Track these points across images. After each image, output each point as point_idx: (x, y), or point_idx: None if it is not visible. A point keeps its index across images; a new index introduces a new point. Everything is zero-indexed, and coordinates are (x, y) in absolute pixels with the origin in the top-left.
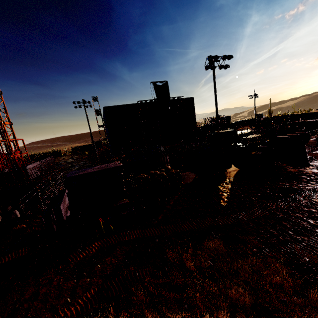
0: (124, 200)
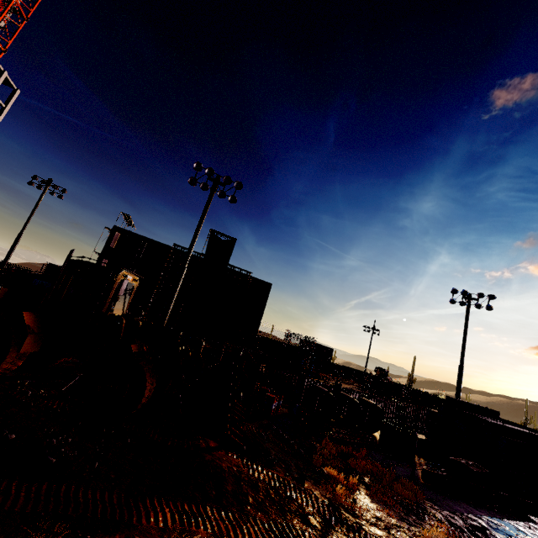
0: None
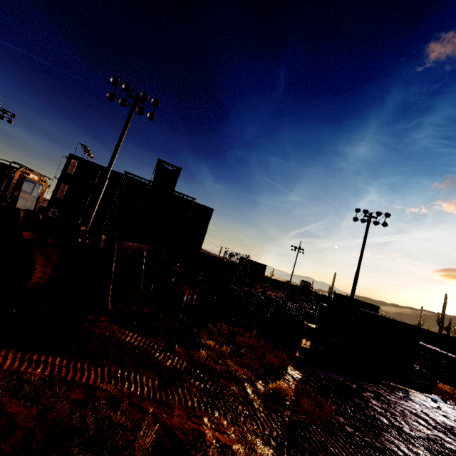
0: None
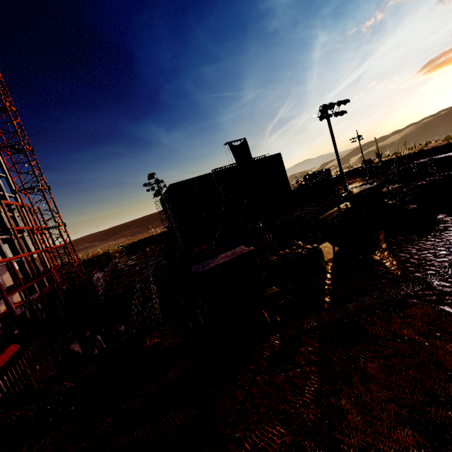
0: (272, 289)
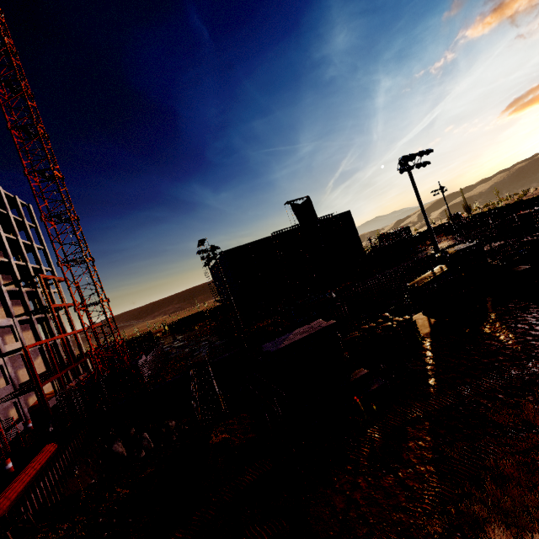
0: (361, 370)
